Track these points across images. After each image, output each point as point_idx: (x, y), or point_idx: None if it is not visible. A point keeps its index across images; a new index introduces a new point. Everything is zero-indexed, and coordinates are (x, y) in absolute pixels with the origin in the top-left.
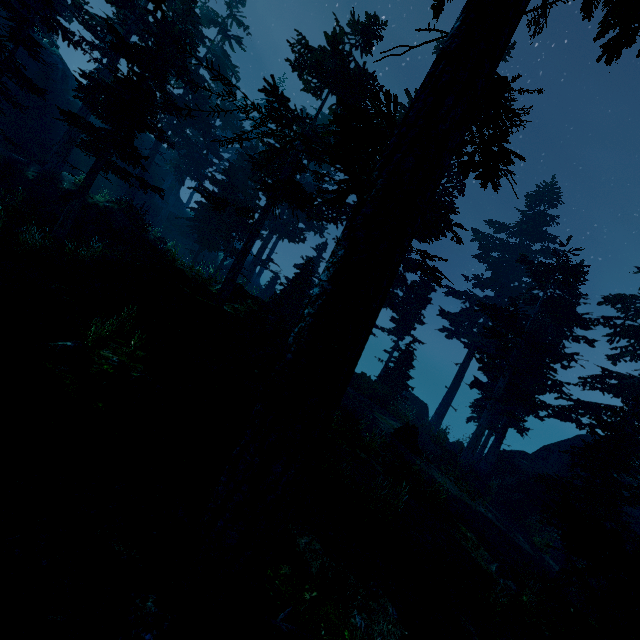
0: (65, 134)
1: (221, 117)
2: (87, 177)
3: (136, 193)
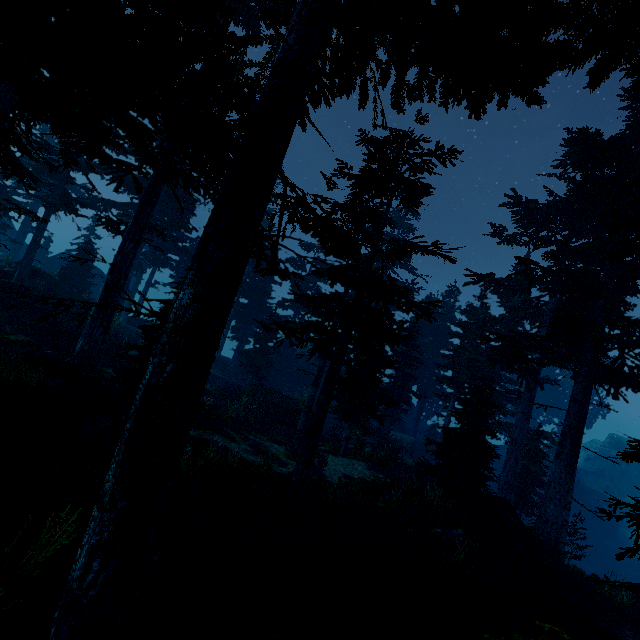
0: None
1: None
2: None
3: None
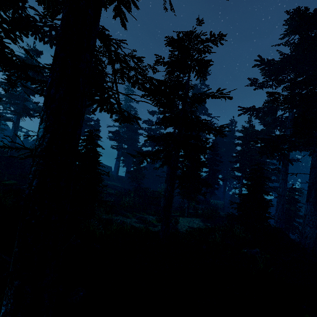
0: None
1: None
2: None
3: None
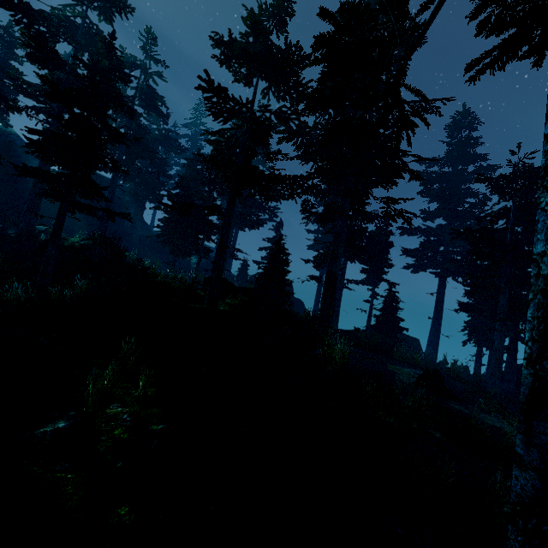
0: (31, 192)
1: (161, 143)
2: (56, 222)
3: (106, 227)
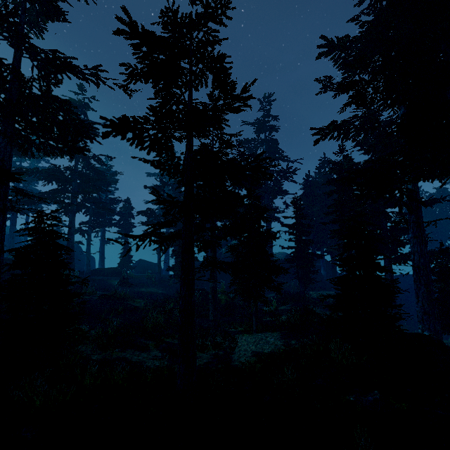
0: None
1: None
2: None
3: None
